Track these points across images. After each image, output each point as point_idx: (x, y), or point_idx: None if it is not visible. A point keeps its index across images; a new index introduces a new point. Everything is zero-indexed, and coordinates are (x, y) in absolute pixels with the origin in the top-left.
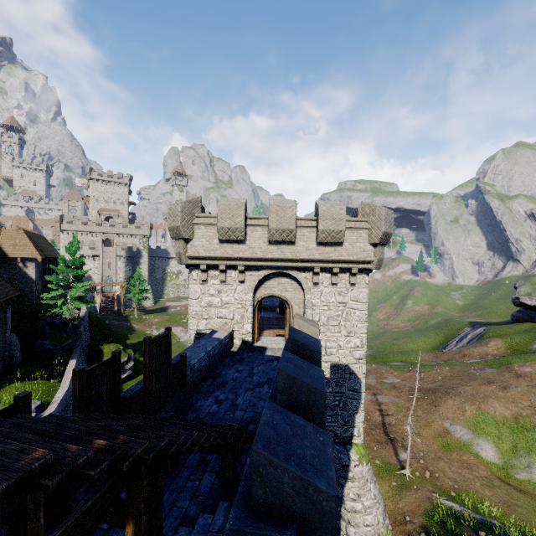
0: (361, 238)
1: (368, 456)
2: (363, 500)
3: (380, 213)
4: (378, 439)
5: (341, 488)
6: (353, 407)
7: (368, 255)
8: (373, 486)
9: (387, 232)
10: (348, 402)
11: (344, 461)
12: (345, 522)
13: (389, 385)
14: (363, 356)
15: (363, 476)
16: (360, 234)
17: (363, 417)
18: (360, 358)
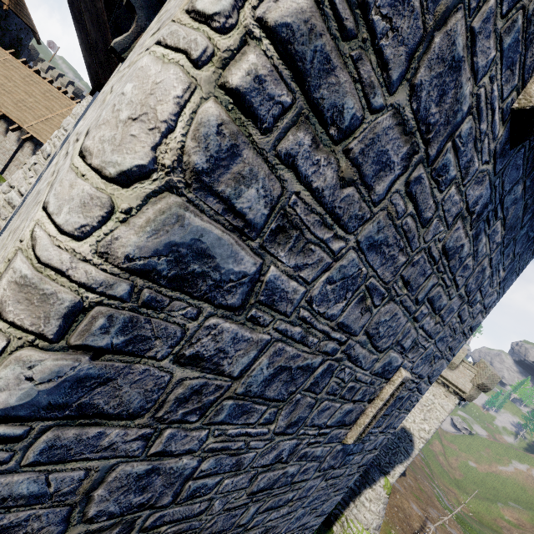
0: (466, 376)
1: (389, 524)
2: (372, 504)
3: (487, 372)
4: (405, 529)
5: (363, 488)
6: (400, 459)
7: (465, 387)
8: (382, 507)
9: (486, 385)
10: (399, 454)
11: (375, 477)
12: (354, 505)
13: (447, 531)
14: (425, 439)
15: (380, 494)
16: (467, 374)
17: (402, 470)
18: (423, 437)
